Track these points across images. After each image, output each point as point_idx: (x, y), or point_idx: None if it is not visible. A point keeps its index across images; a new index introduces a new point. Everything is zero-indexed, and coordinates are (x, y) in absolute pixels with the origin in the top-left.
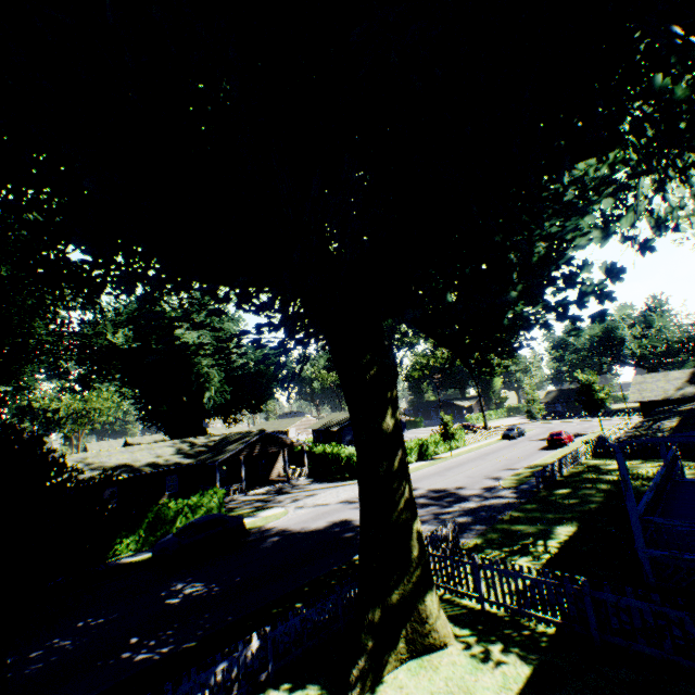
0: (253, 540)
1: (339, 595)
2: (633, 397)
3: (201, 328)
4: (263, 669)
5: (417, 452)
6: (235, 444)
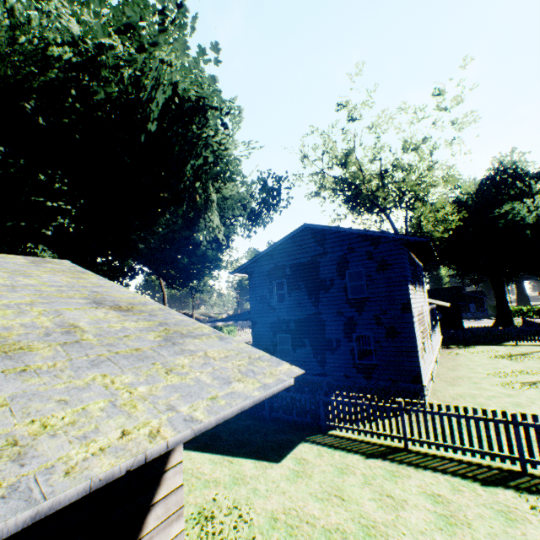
0: None
1: None
2: None
3: None
4: None
5: None
6: None
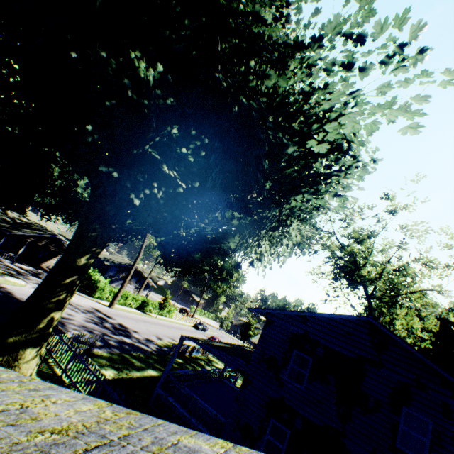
0: None
1: None
2: (254, 339)
3: None
4: None
5: (140, 304)
6: (31, 230)
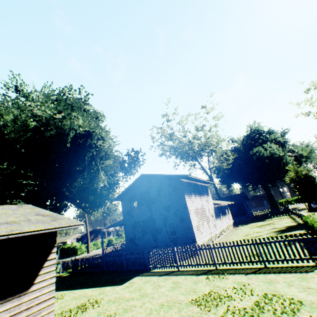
0: None
1: None
2: None
3: None
4: None
5: (107, 243)
6: None
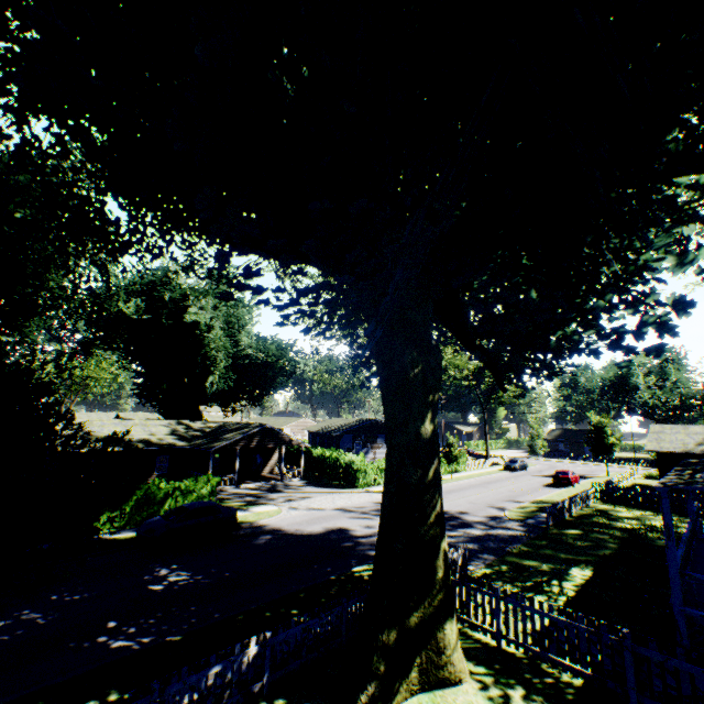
0: (244, 535)
1: (345, 608)
2: (650, 446)
3: (287, 266)
4: (257, 679)
5: None
6: (233, 433)
